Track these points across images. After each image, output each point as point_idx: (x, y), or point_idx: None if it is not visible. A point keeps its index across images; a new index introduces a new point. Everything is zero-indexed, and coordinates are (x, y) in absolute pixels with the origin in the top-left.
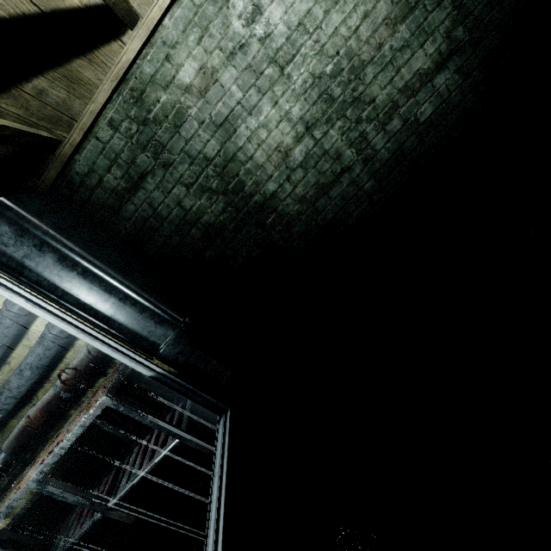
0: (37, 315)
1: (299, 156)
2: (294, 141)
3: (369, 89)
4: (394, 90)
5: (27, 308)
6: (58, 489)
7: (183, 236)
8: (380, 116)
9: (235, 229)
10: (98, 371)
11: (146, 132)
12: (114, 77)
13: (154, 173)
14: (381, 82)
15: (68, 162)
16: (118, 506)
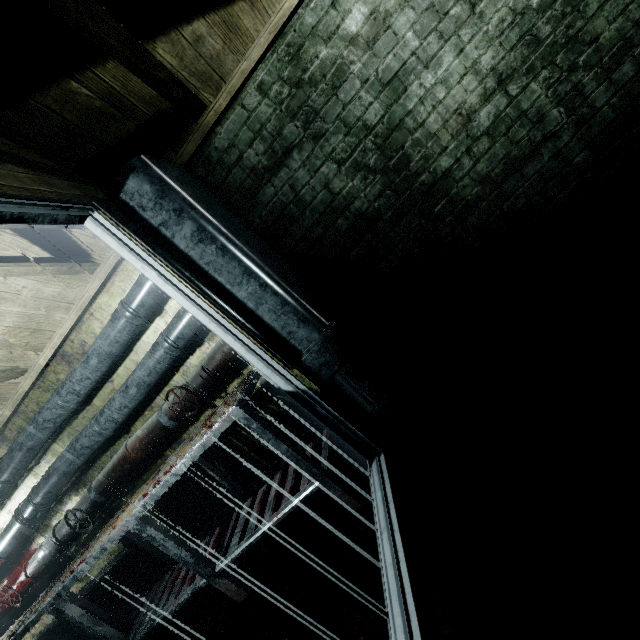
0: (167, 295)
1: (485, 120)
2: (481, 100)
3: (591, 25)
4: (628, 23)
5: (159, 285)
6: (160, 534)
7: (327, 228)
8: (605, 61)
9: (392, 219)
10: (206, 401)
11: (299, 96)
12: (272, 29)
13: (301, 147)
14: (609, 13)
15: (208, 135)
16: (226, 573)
